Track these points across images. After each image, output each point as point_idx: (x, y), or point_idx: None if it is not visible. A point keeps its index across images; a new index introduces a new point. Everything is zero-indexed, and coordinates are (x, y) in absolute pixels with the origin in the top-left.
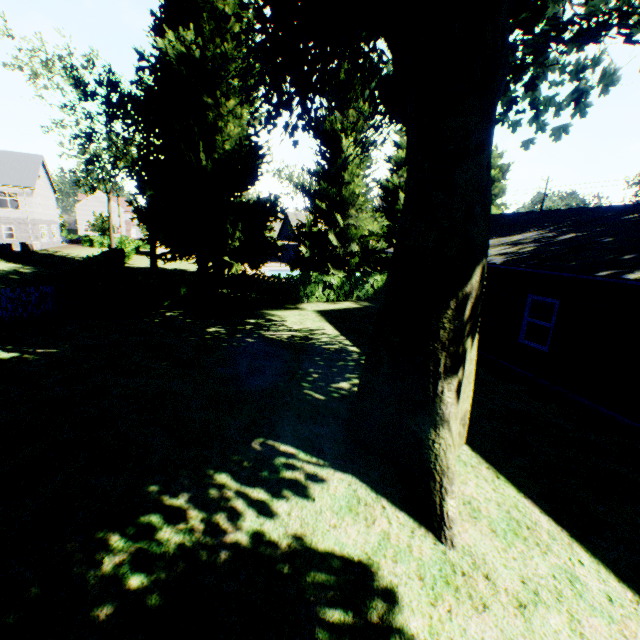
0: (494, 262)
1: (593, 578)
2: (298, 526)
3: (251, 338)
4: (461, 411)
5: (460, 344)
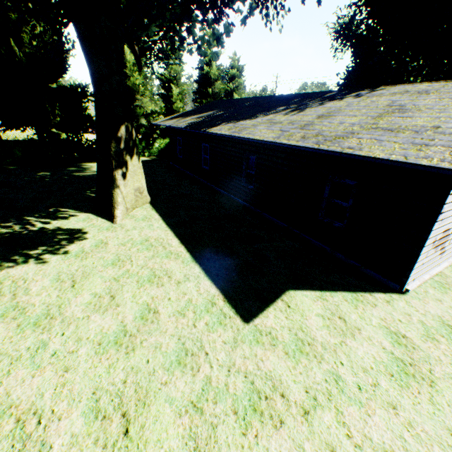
0: (182, 127)
1: (158, 225)
2: (60, 225)
3: (66, 176)
4: (134, 186)
5: (121, 157)
